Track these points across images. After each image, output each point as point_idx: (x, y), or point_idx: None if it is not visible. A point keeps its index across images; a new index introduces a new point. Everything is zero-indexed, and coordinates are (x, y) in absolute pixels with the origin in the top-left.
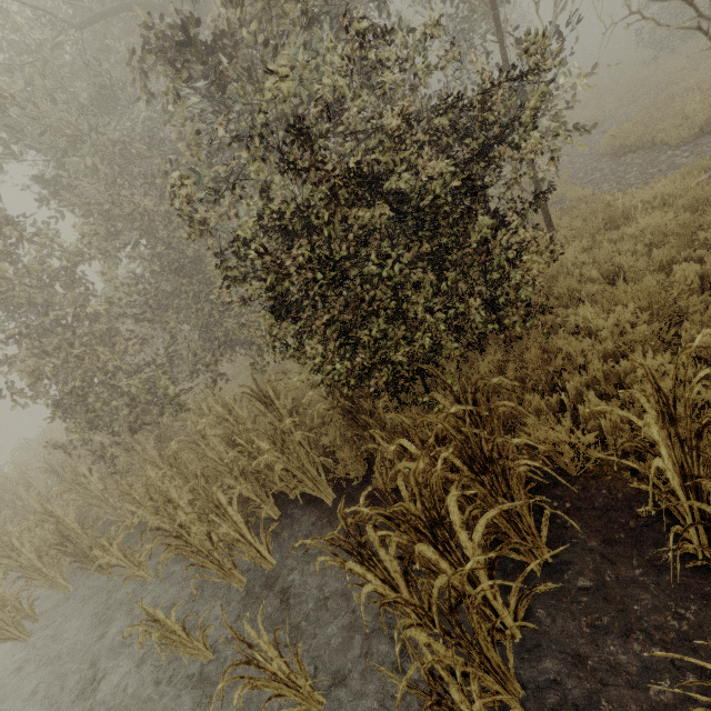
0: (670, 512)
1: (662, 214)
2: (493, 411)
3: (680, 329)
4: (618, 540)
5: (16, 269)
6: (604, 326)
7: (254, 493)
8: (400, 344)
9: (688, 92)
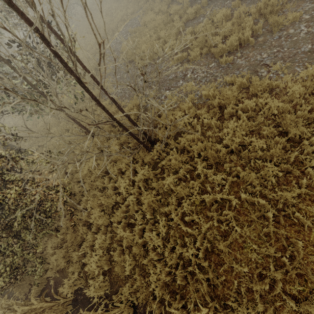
0: (101, 298)
1: (115, 146)
2: (31, 313)
3: (118, 206)
4: (90, 311)
5: None
6: (90, 220)
7: None
8: (6, 268)
9: (149, 23)
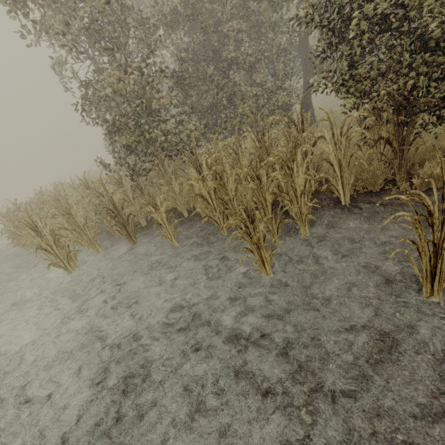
0: None
1: None
2: None
3: None
4: None
5: (113, 8)
6: None
7: (285, 187)
8: None
9: None
